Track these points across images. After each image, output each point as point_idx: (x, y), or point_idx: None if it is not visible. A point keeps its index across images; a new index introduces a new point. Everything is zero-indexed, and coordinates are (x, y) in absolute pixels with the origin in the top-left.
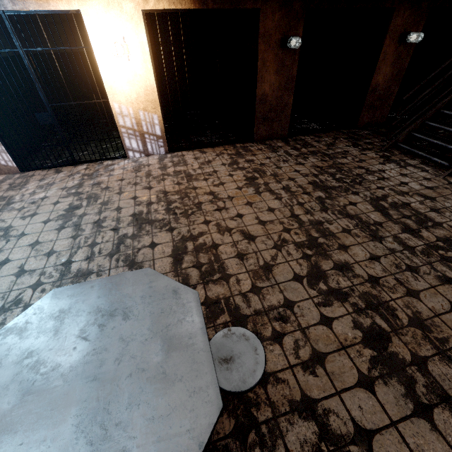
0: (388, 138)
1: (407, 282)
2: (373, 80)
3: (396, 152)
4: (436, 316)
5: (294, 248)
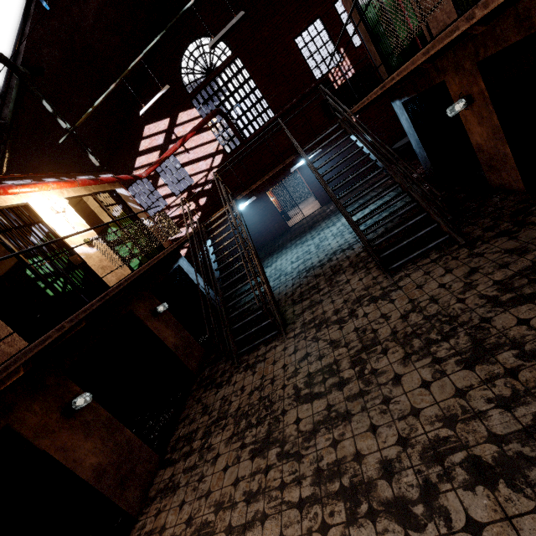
0: (230, 357)
1: (402, 411)
2: (169, 345)
3: (246, 357)
4: (437, 403)
5: (358, 528)
